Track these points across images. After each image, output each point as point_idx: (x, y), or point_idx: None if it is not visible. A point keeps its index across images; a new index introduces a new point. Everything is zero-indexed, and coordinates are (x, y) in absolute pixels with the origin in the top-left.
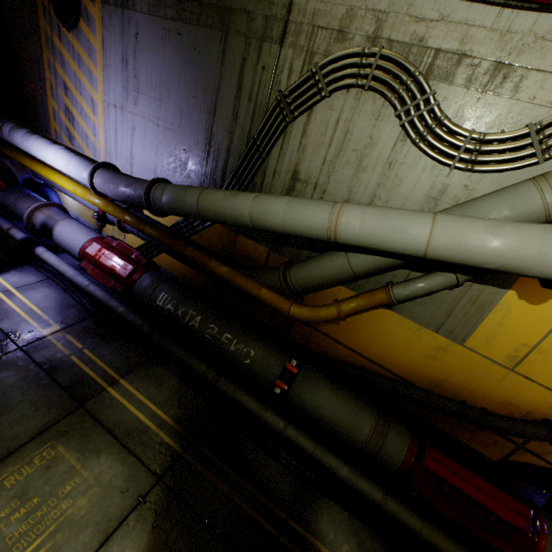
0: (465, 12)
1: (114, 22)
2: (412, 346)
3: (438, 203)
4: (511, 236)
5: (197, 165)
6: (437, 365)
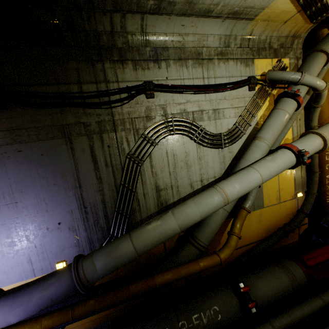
0: (194, 97)
1: None
2: (251, 223)
3: (225, 162)
4: (279, 160)
5: (78, 226)
6: (263, 222)
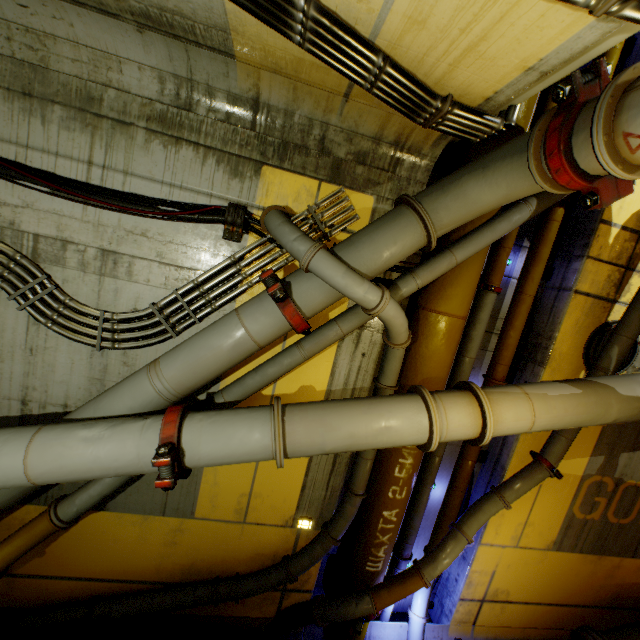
0: (50, 203)
1: None
2: (147, 540)
3: (106, 383)
4: (111, 445)
5: None
6: (181, 549)
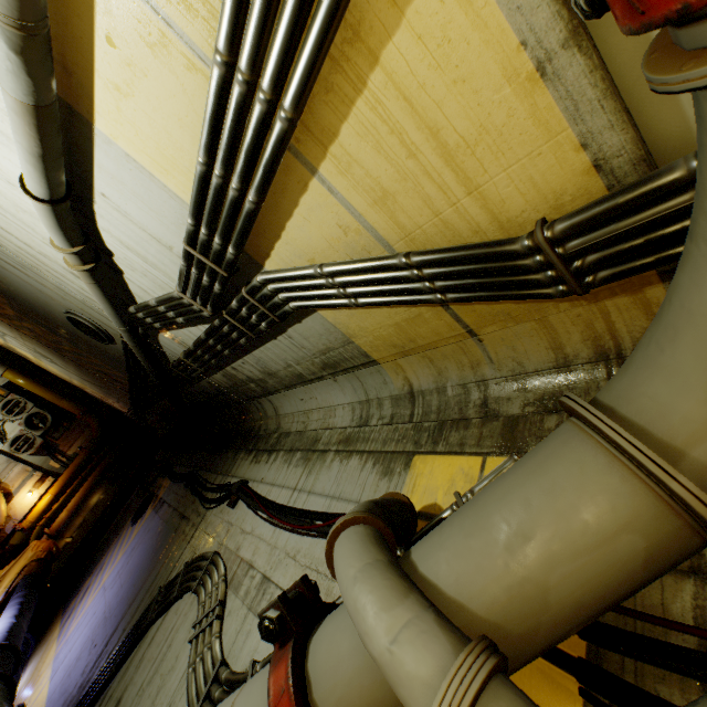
0: (262, 527)
1: (149, 521)
2: None
3: None
4: None
5: (88, 669)
6: None
